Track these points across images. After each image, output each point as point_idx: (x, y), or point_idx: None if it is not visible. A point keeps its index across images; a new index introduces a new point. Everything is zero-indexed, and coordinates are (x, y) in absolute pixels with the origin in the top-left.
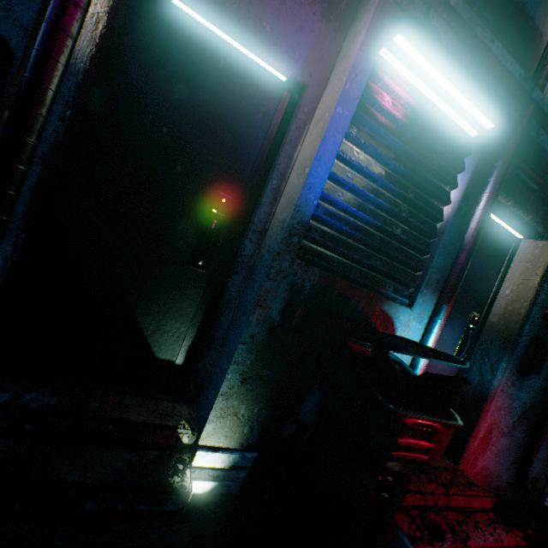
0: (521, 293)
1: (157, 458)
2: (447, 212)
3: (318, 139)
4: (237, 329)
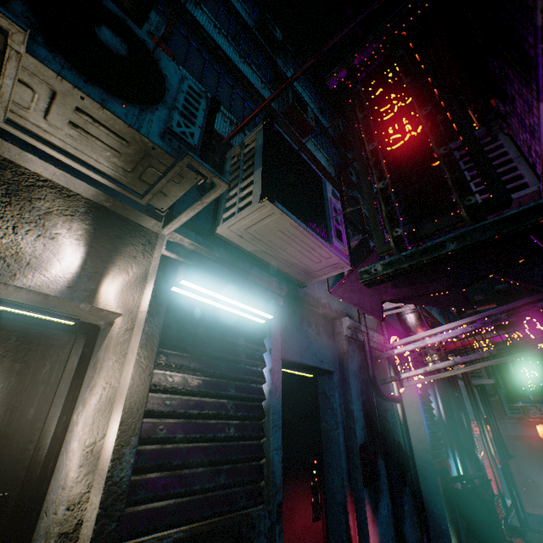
0: (451, 425)
1: None
2: (435, 413)
3: (419, 415)
4: (435, 503)
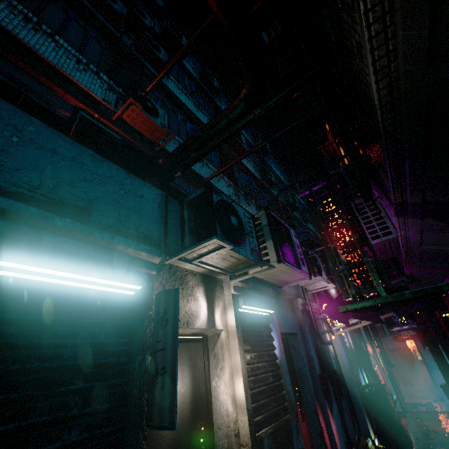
0: (356, 351)
1: (374, 448)
2: (348, 345)
3: (340, 349)
4: (355, 403)
